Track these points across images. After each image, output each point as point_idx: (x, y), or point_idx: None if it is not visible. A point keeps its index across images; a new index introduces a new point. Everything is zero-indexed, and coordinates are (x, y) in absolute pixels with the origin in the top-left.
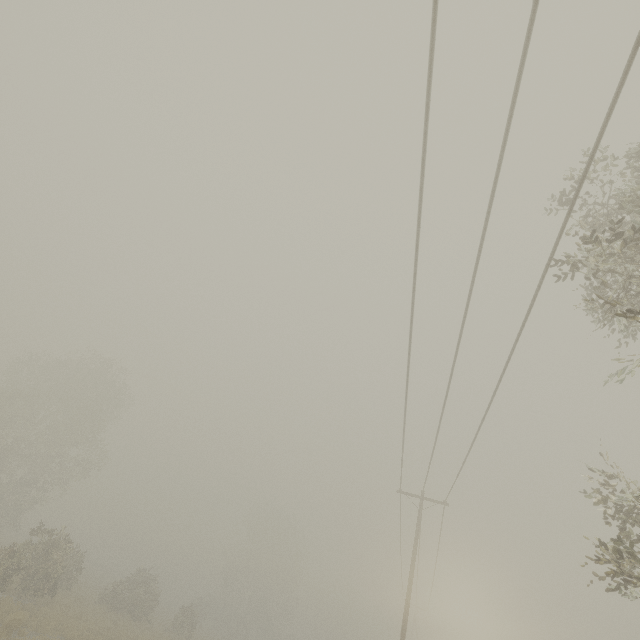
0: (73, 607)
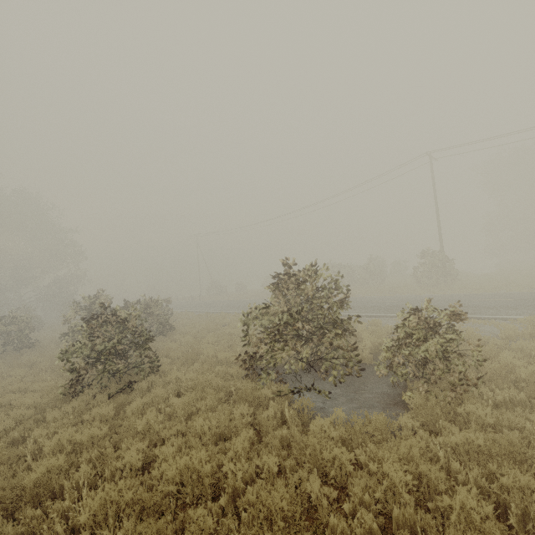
0: (216, 356)
